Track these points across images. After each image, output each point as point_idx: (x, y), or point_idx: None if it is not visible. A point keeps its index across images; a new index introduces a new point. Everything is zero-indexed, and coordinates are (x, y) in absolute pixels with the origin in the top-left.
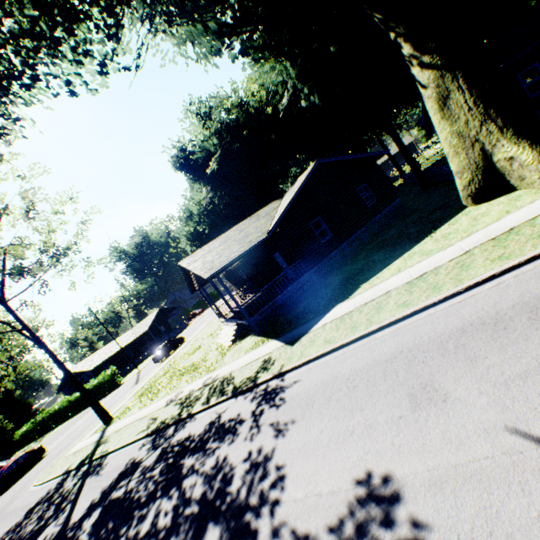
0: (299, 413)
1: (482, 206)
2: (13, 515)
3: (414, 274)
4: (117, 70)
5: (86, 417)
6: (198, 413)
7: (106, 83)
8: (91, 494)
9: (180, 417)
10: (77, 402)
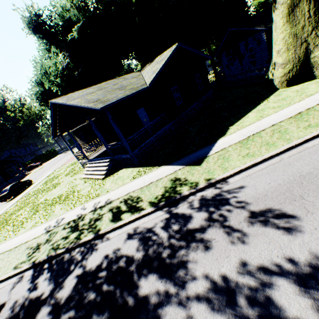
0: (295, 209)
1: (293, 87)
2: None
3: (289, 114)
4: None
5: None
6: (110, 232)
7: None
8: None
9: (84, 239)
10: None
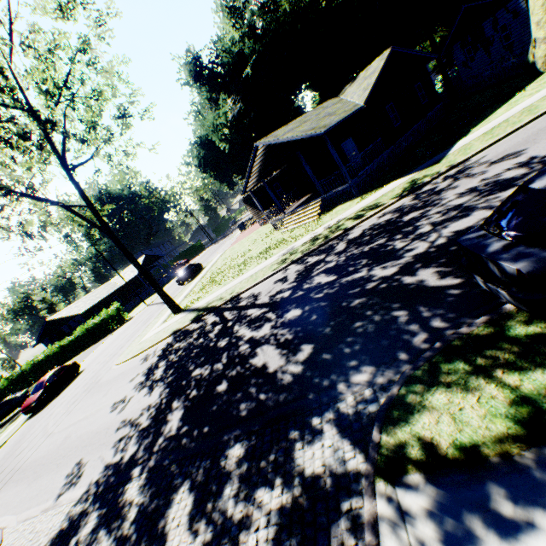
0: (526, 147)
1: None
2: (129, 372)
3: (544, 94)
4: None
5: (107, 342)
6: (358, 225)
7: None
8: (272, 293)
9: (334, 235)
10: (69, 348)
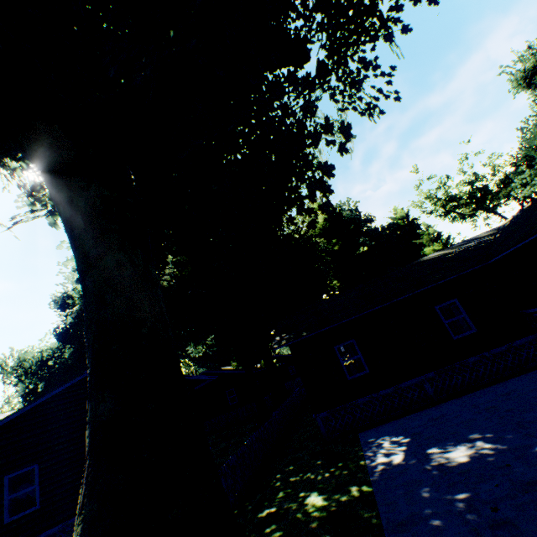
0: None
1: None
2: None
3: None
4: None
5: None
6: None
7: None
8: None
9: None
10: None
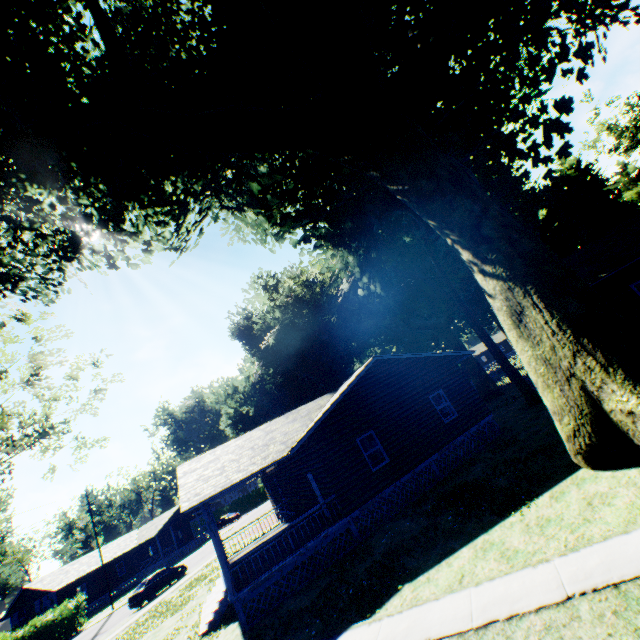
0: None
1: (602, 475)
2: None
3: (476, 613)
4: (162, 249)
5: None
6: None
7: (149, 259)
8: None
9: None
10: None
